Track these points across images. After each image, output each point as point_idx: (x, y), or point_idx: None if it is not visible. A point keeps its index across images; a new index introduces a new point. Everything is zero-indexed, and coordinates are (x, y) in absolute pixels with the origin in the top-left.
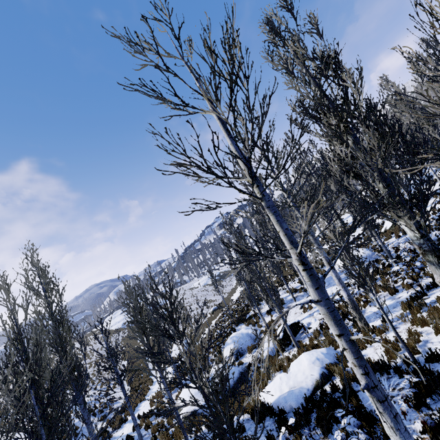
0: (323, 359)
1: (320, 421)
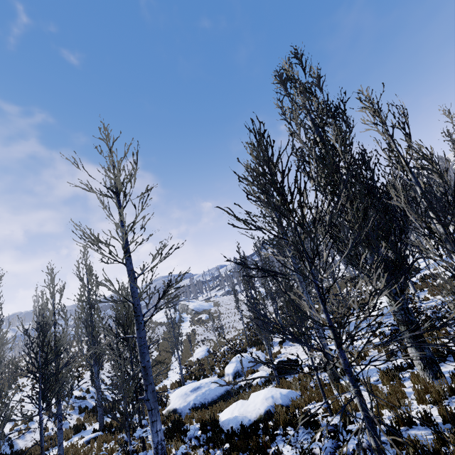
0: (277, 398)
1: (231, 445)
